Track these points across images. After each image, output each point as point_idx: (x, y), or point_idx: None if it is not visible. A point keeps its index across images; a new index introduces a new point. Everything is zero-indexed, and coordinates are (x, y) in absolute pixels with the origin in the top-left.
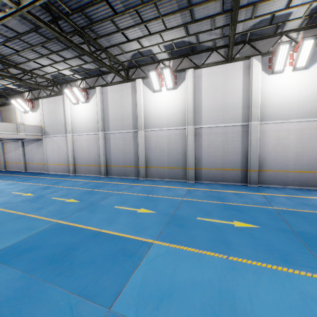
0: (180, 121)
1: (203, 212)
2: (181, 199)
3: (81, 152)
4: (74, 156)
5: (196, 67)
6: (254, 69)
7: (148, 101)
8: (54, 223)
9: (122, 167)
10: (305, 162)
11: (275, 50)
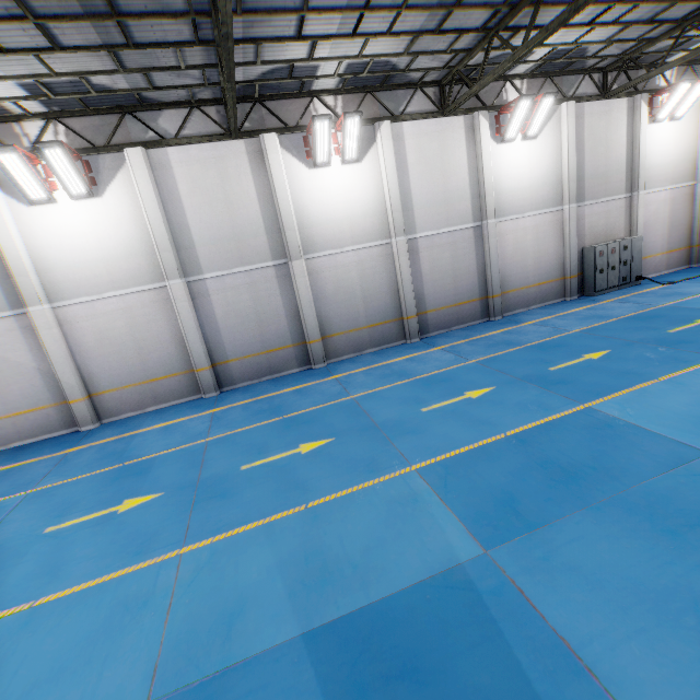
0: (378, 230)
1: (539, 362)
2: (474, 363)
3: (110, 352)
4: (78, 372)
5: (392, 117)
6: (483, 132)
7: (300, 190)
8: (417, 473)
9: (261, 355)
10: (544, 270)
11: (507, 106)
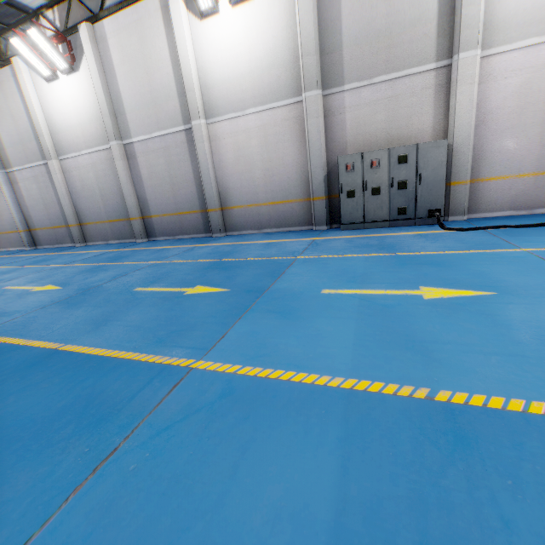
0: (101, 135)
1: (38, 279)
2: (55, 267)
3: None
4: None
5: (93, 18)
6: (173, 10)
7: (46, 102)
8: None
9: (51, 229)
10: (279, 186)
11: None
